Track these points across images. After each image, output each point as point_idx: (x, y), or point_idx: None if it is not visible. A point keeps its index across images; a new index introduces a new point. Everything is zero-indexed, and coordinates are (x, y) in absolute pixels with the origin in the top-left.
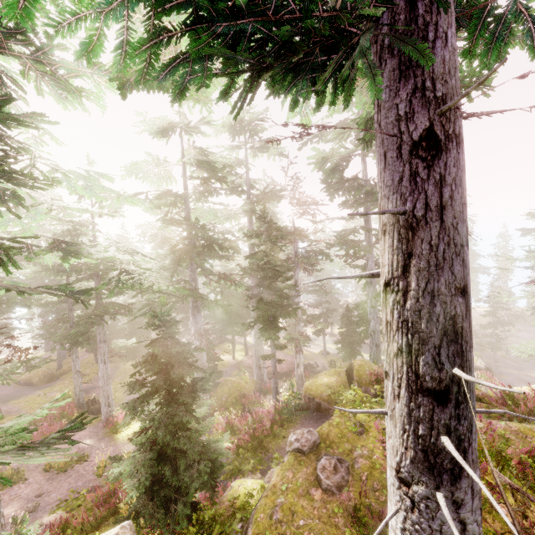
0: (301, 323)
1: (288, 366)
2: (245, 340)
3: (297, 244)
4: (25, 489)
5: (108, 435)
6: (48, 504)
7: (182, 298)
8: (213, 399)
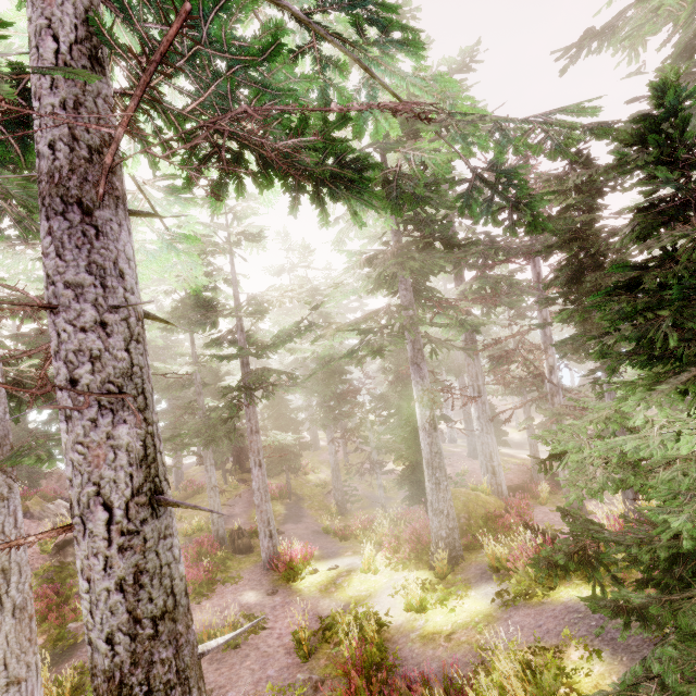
0: (560, 392)
1: (519, 476)
2: None
3: (538, 260)
4: None
5: (279, 584)
6: None
7: (399, 331)
8: None
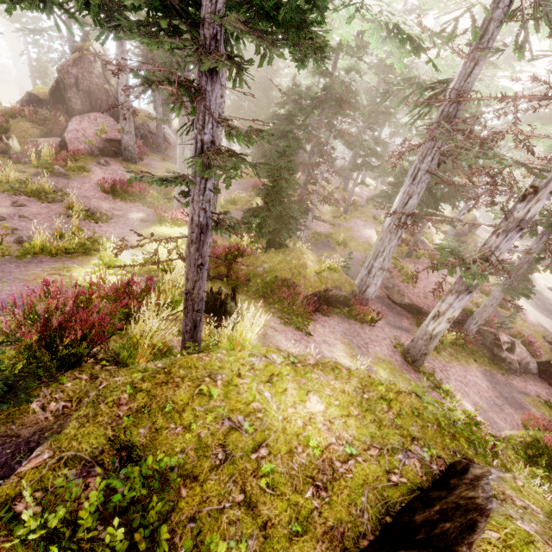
0: (516, 236)
1: None
2: (417, 235)
3: None
4: (37, 208)
5: (156, 221)
6: (1, 224)
7: None
8: (250, 258)
